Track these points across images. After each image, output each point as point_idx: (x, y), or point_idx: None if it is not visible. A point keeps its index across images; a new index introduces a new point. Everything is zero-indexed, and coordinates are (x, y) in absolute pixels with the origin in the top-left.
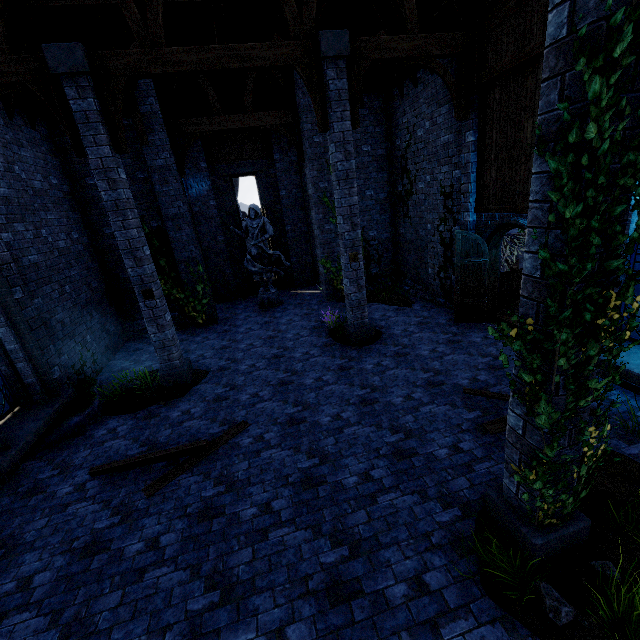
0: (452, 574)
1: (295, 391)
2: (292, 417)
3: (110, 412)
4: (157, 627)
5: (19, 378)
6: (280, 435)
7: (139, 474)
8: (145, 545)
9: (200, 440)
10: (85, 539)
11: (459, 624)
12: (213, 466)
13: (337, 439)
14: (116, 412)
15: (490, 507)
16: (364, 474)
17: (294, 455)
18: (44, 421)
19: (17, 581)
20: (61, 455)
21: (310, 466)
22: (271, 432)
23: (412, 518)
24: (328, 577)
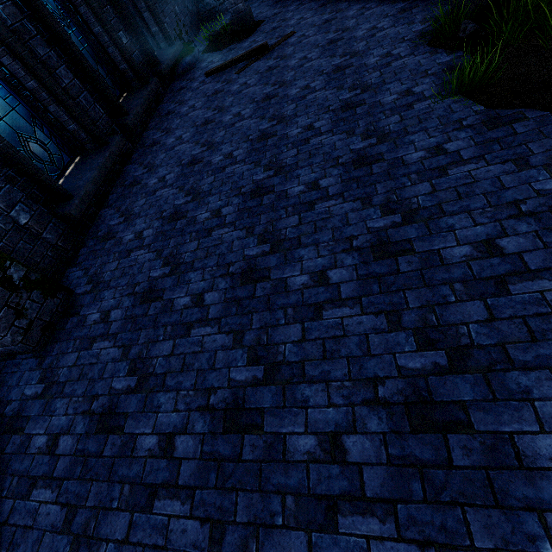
0: (410, 47)
1: (332, 6)
2: (326, 20)
3: (206, 56)
4: (251, 99)
5: (148, 29)
6: (316, 30)
7: (231, 70)
8: (240, 86)
9: (263, 43)
10: (212, 92)
11: (403, 60)
12: (272, 55)
13: (358, 19)
14: (210, 55)
15: (453, 0)
16: (371, 28)
17: (324, 35)
18: (172, 56)
19: (189, 107)
20: (187, 77)
21: (334, 36)
22: (310, 31)
23: (396, 35)
24: (335, 67)
